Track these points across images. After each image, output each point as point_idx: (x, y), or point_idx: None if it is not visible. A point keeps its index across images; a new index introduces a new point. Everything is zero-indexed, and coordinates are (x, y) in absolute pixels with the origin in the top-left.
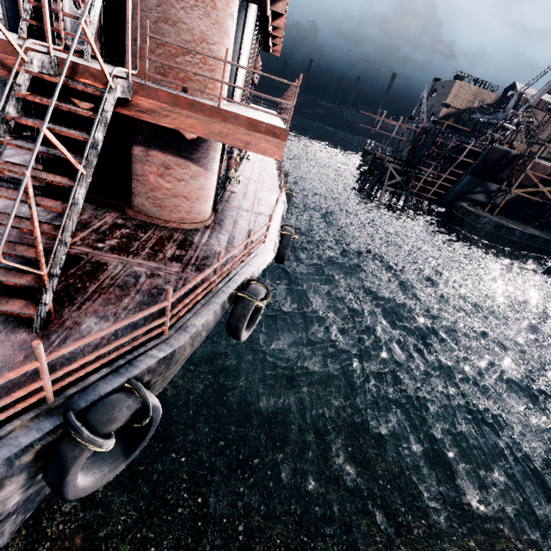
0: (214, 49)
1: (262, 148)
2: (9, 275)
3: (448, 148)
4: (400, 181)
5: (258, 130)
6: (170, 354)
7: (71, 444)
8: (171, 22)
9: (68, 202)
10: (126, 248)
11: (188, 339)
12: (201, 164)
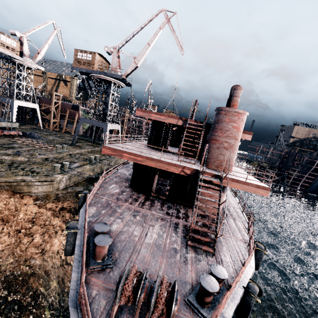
0: (233, 159)
1: (260, 193)
2: (202, 237)
3: (303, 160)
4: (278, 179)
5: (259, 188)
6: (253, 271)
7: (249, 298)
8: (222, 154)
9: (219, 215)
10: (206, 225)
11: (254, 266)
12: (224, 192)
